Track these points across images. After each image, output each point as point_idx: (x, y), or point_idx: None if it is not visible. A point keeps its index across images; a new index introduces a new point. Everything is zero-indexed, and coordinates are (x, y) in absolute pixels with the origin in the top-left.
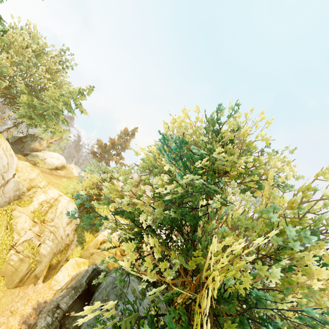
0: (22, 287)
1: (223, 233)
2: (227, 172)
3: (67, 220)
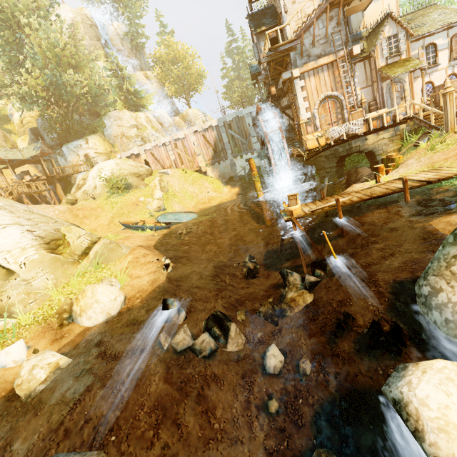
0: None
1: (42, 66)
2: (18, 26)
3: None
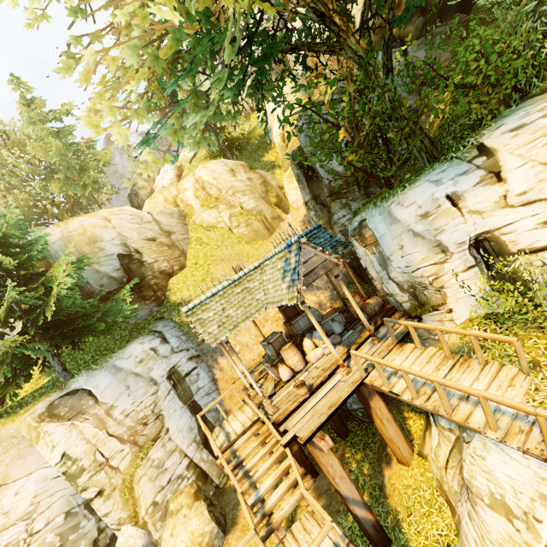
0: (276, 230)
1: None
2: None
3: (229, 176)
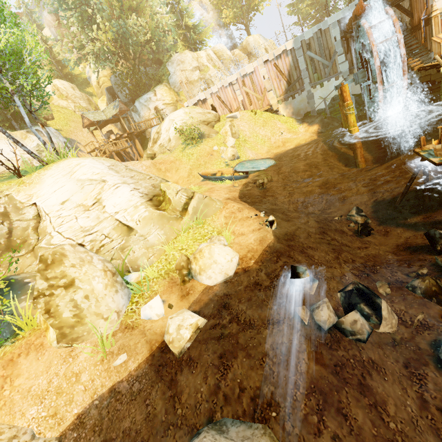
0: None
1: (108, 17)
2: None
3: (72, 89)
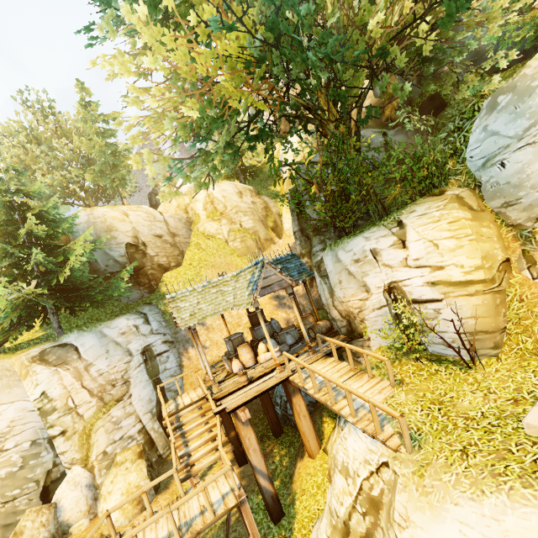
0: (266, 251)
1: None
2: None
3: (236, 196)
